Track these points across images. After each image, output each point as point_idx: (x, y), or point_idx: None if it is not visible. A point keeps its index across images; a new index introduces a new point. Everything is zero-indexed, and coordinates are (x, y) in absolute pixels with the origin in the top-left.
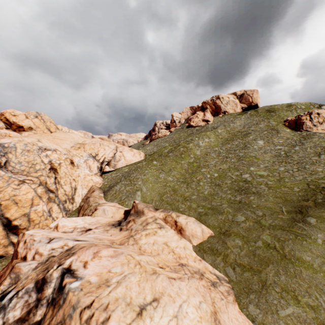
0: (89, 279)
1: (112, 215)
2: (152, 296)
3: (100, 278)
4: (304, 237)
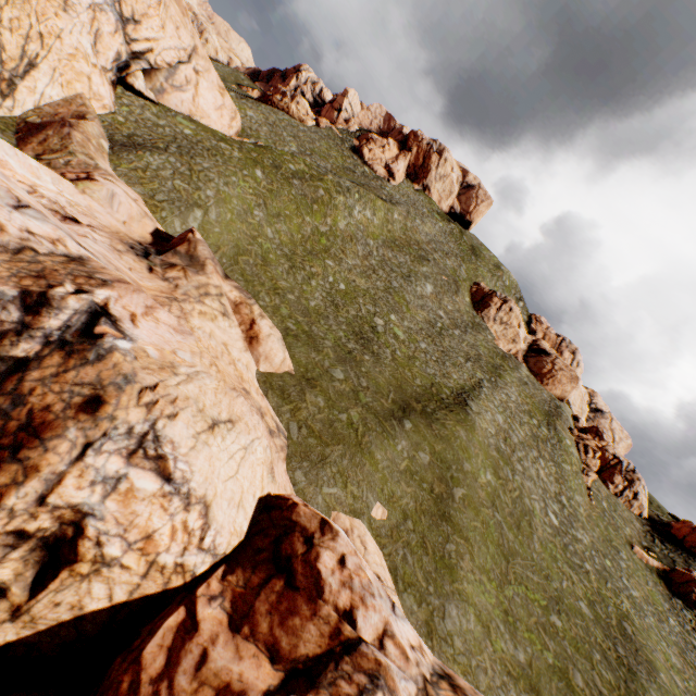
0: (145, 348)
1: (127, 220)
2: (229, 416)
3: (163, 356)
4: (390, 436)
